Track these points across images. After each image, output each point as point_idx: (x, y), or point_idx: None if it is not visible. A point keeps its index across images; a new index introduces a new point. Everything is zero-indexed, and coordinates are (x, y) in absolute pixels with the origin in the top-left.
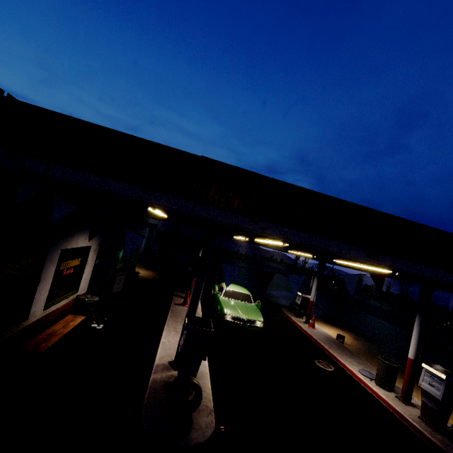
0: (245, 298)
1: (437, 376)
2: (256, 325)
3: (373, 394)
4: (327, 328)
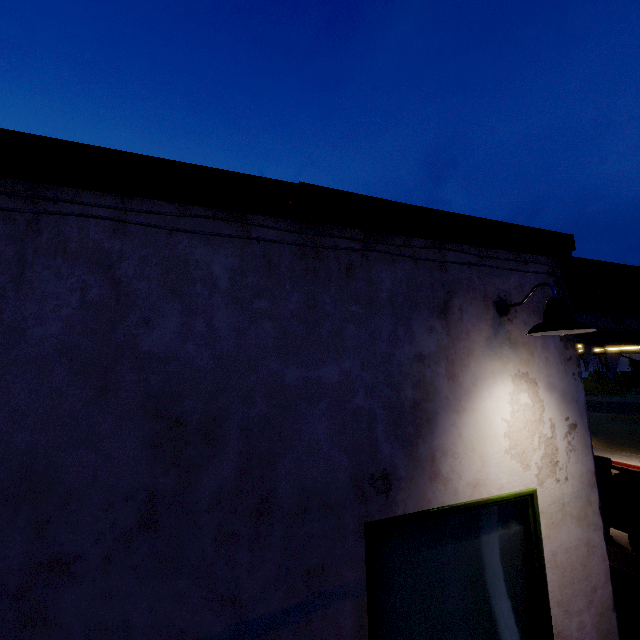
0: None
1: None
2: None
3: None
4: None
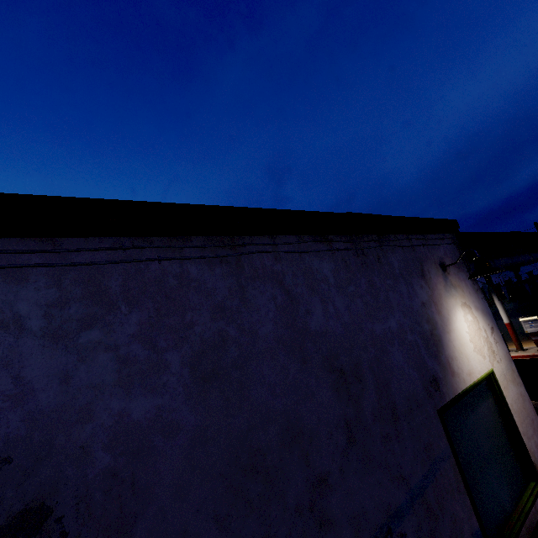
0: None
1: (532, 320)
2: None
3: None
4: None
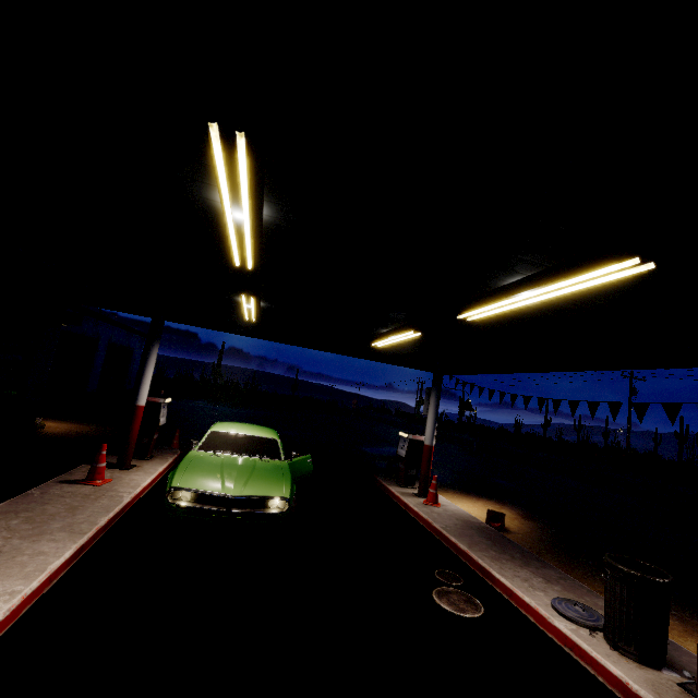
0: (261, 448)
1: None
2: (268, 512)
3: (611, 688)
4: (467, 501)
